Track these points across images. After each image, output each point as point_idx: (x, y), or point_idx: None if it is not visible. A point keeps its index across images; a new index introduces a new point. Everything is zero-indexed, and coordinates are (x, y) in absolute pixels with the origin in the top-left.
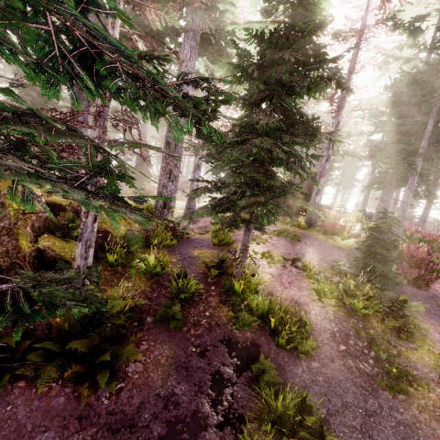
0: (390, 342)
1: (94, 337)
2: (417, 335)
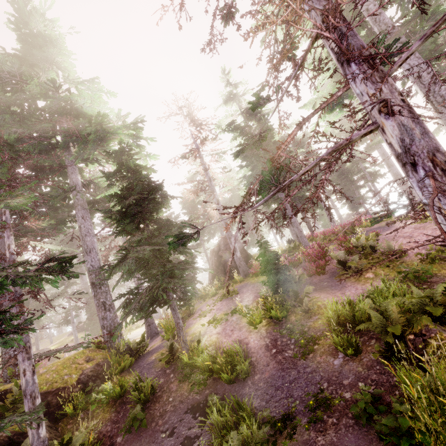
0: (303, 324)
1: None
2: (321, 308)
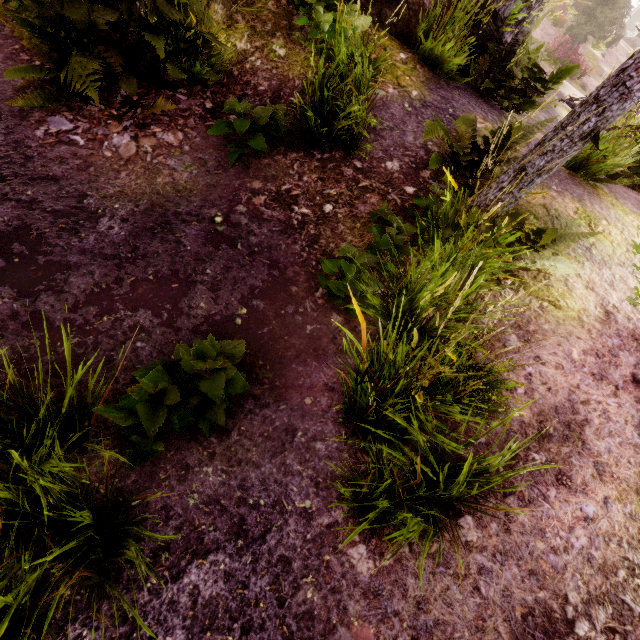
0: None
1: (79, 8)
2: None
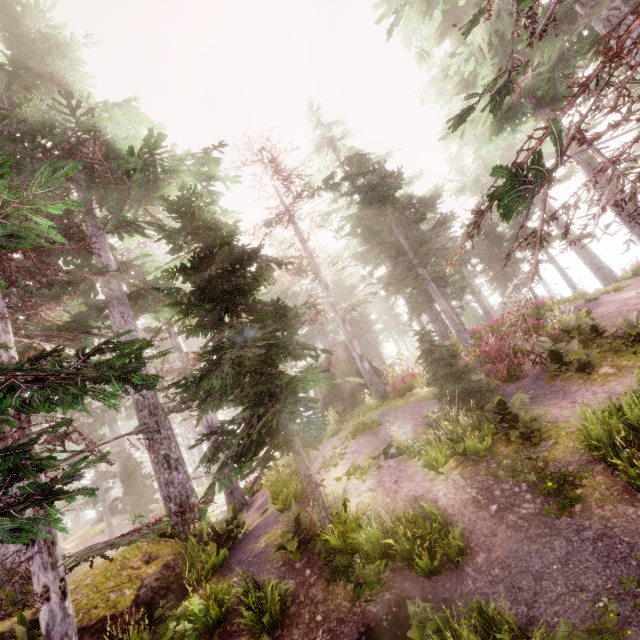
0: (531, 457)
1: None
2: (549, 428)
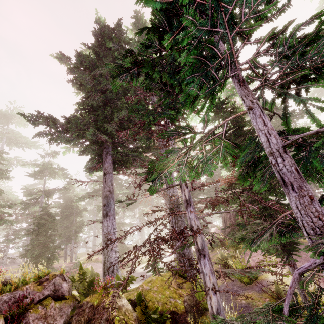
0: None
1: None
2: None
